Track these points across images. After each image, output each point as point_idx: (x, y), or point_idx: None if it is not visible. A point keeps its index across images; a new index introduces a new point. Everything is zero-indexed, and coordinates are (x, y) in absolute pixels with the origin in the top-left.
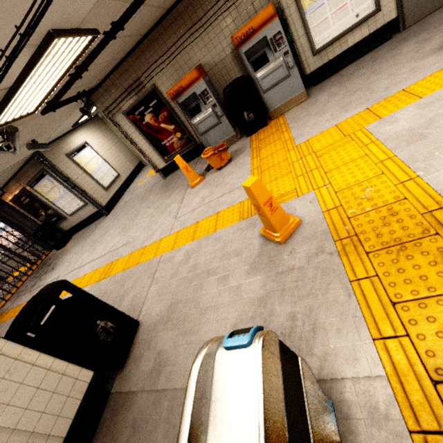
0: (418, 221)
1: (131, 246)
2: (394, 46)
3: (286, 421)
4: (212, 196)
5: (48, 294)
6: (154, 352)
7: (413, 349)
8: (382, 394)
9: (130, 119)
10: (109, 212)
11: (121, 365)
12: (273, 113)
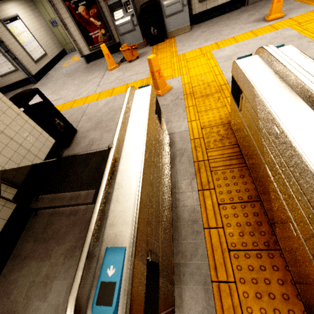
0: (216, 88)
1: (63, 99)
2: (239, 13)
3: (155, 108)
4: (124, 76)
5: (29, 91)
6: (88, 139)
7: (199, 122)
8: (186, 134)
9: (66, 5)
10: (37, 82)
11: (68, 145)
12: (169, 34)
